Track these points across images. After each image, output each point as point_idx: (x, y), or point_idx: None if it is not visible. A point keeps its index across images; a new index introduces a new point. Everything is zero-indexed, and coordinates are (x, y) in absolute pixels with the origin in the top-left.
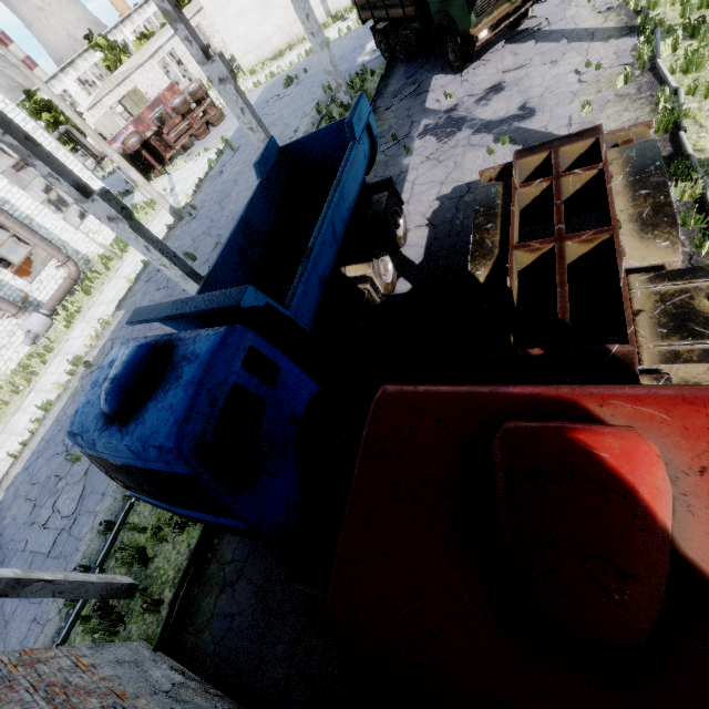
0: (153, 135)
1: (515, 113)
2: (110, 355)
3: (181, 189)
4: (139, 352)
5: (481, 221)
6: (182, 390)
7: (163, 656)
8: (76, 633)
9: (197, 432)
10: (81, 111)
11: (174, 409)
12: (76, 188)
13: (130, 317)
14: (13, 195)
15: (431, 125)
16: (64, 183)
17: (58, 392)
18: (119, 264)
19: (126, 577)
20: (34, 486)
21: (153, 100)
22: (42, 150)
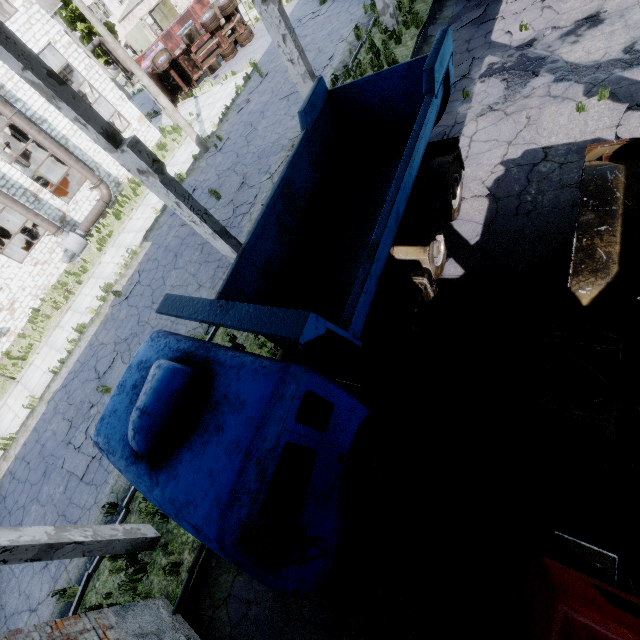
0: (181, 54)
1: (618, 57)
2: (138, 351)
3: (207, 116)
4: (172, 383)
5: (590, 218)
6: (224, 453)
7: (182, 621)
8: (105, 565)
9: (242, 517)
10: (113, 21)
11: (214, 479)
12: (105, 136)
13: (160, 305)
14: (50, 114)
15: (498, 65)
16: (92, 130)
17: (91, 316)
18: (146, 191)
19: (149, 526)
20: (71, 407)
21: (182, 13)
22: (67, 89)
